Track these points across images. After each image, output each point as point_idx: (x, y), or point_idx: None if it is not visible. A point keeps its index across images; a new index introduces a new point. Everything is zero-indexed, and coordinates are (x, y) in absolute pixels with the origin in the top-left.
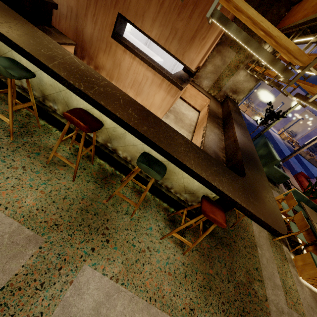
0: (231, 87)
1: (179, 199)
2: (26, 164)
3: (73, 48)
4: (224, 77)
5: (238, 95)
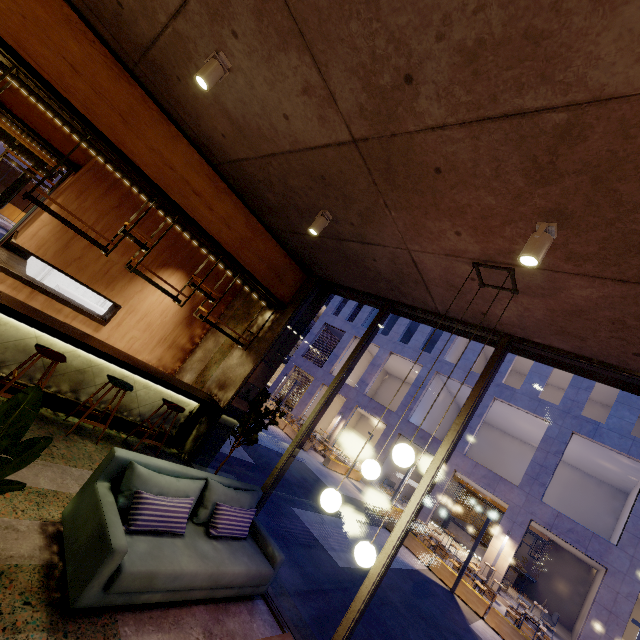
0: (219, 378)
1: None
2: None
3: None
4: (213, 364)
5: (227, 392)
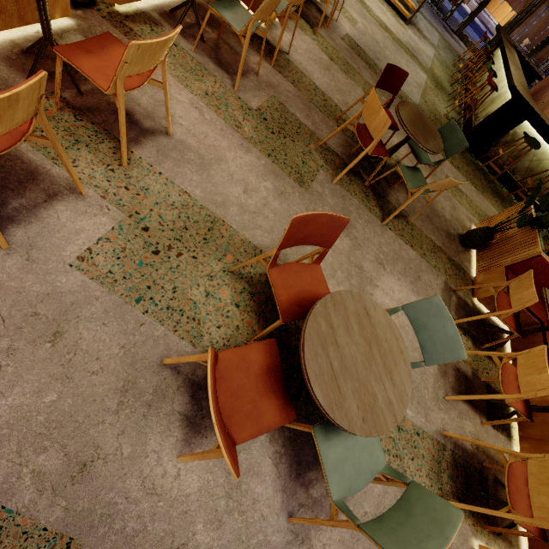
0: None
1: (474, 123)
2: (446, 76)
3: None
4: None
5: None
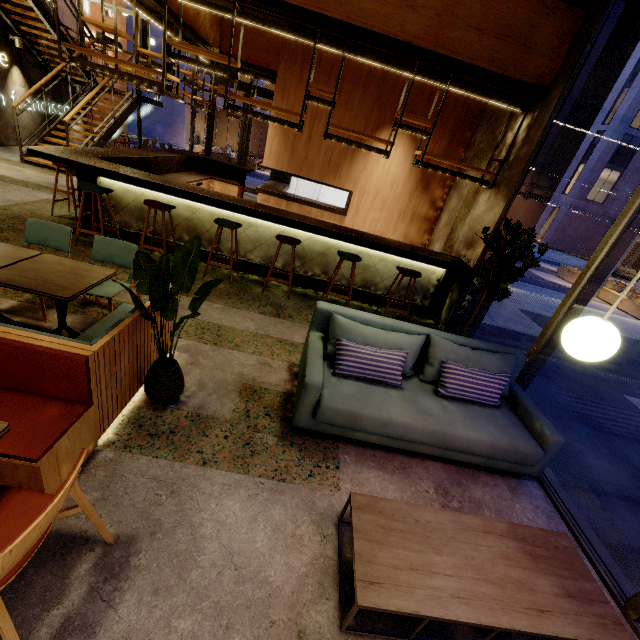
0: (466, 236)
1: None
2: None
3: (237, 188)
4: (458, 224)
5: (476, 248)
